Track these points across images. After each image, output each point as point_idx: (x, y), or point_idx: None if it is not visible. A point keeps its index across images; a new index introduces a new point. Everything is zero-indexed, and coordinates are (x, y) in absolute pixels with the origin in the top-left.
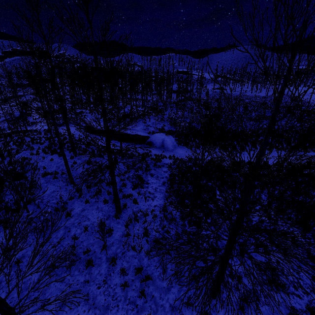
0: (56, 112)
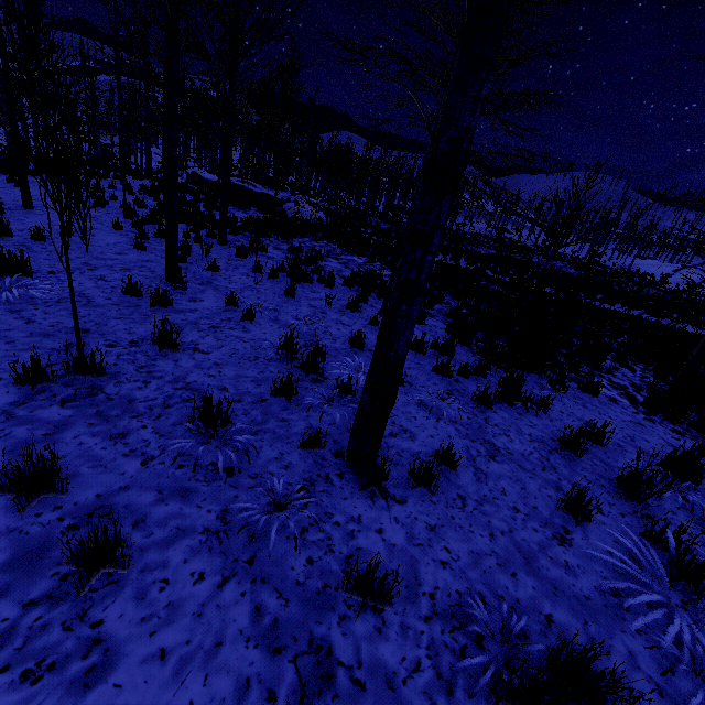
0: None
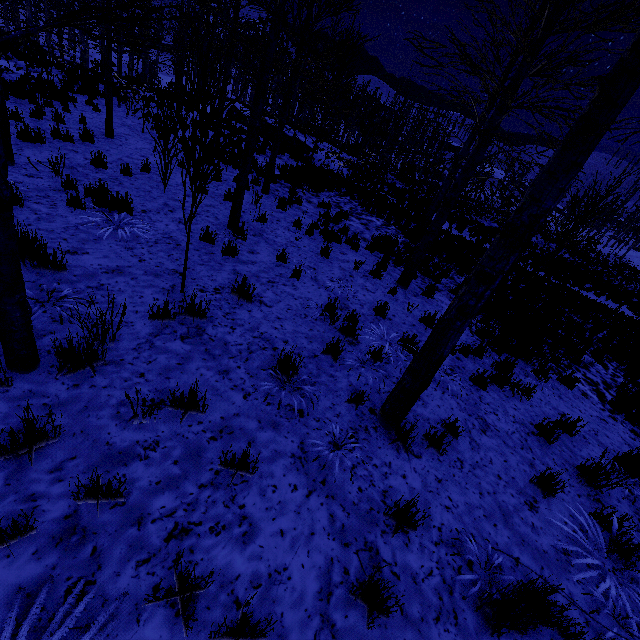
0: None
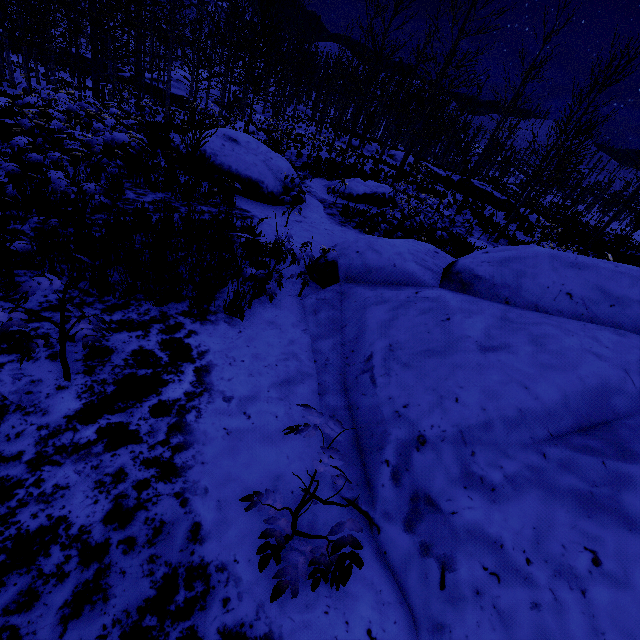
0: (299, 122)
